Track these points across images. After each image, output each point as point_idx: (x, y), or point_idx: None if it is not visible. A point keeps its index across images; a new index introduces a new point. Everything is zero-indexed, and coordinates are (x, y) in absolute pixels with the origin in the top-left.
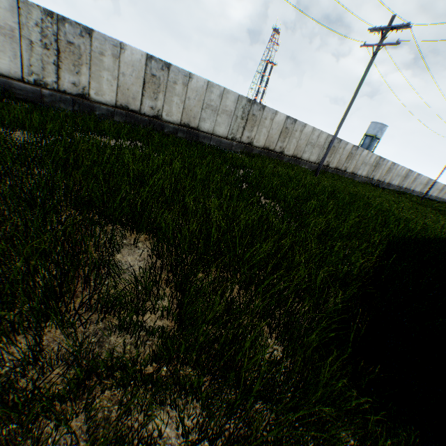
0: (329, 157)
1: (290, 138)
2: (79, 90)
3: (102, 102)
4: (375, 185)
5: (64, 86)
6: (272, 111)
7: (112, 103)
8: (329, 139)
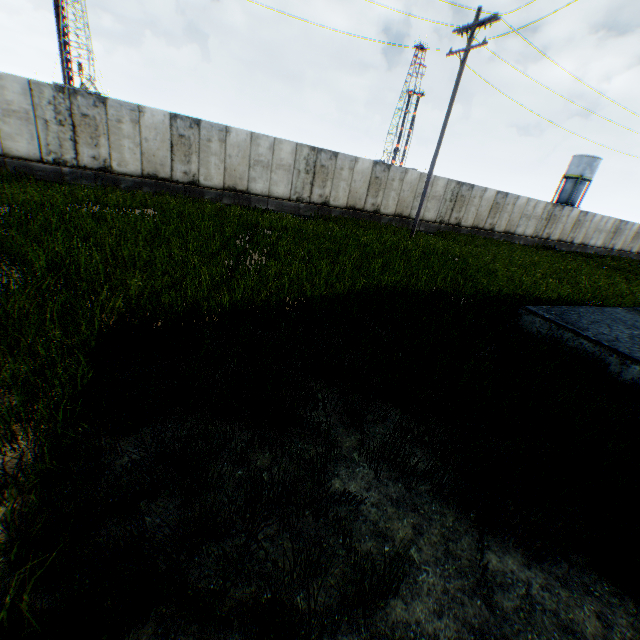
0: (459, 211)
1: (385, 191)
2: (101, 163)
3: (127, 173)
4: (548, 247)
5: (84, 162)
6: (349, 159)
7: (138, 173)
8: (452, 187)
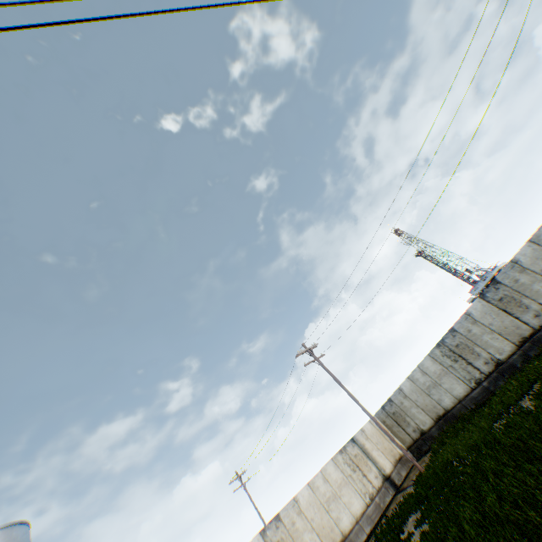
0: None
1: None
2: (490, 363)
3: (508, 354)
4: None
5: (484, 370)
6: None
7: (513, 348)
8: None
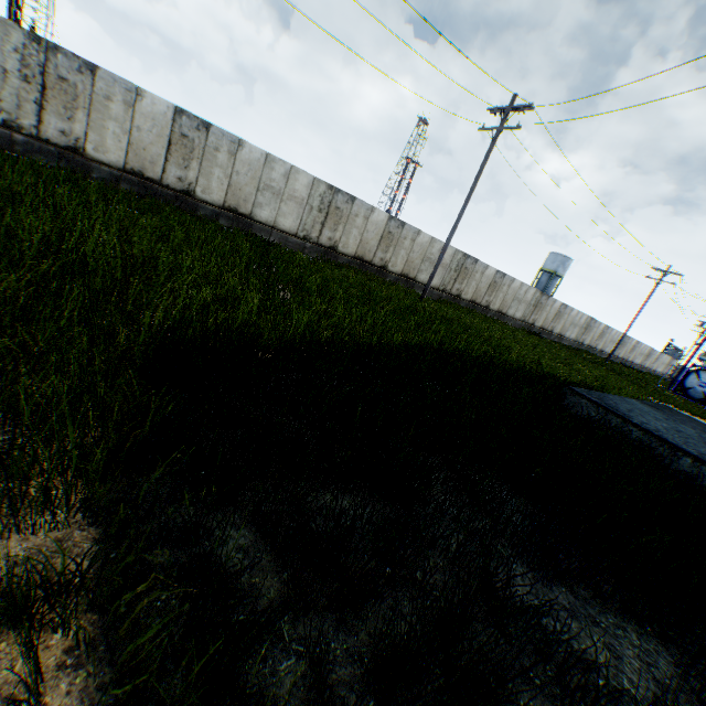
0: (461, 283)
1: (396, 248)
2: (71, 141)
3: (105, 161)
4: (534, 332)
5: (48, 134)
6: (366, 206)
7: (119, 165)
8: (459, 257)
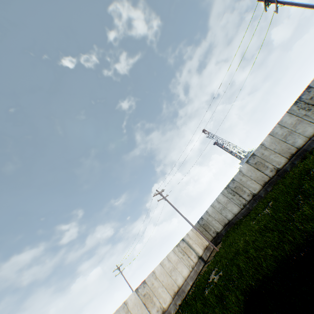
0: None
1: None
2: (250, 195)
3: (258, 190)
4: None
5: (247, 199)
6: None
7: (260, 187)
8: None
